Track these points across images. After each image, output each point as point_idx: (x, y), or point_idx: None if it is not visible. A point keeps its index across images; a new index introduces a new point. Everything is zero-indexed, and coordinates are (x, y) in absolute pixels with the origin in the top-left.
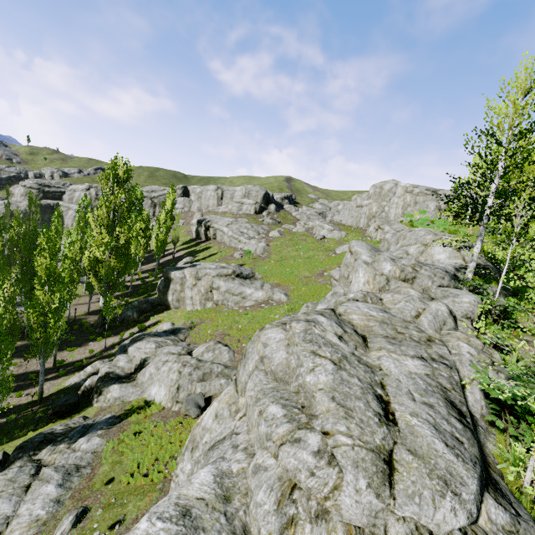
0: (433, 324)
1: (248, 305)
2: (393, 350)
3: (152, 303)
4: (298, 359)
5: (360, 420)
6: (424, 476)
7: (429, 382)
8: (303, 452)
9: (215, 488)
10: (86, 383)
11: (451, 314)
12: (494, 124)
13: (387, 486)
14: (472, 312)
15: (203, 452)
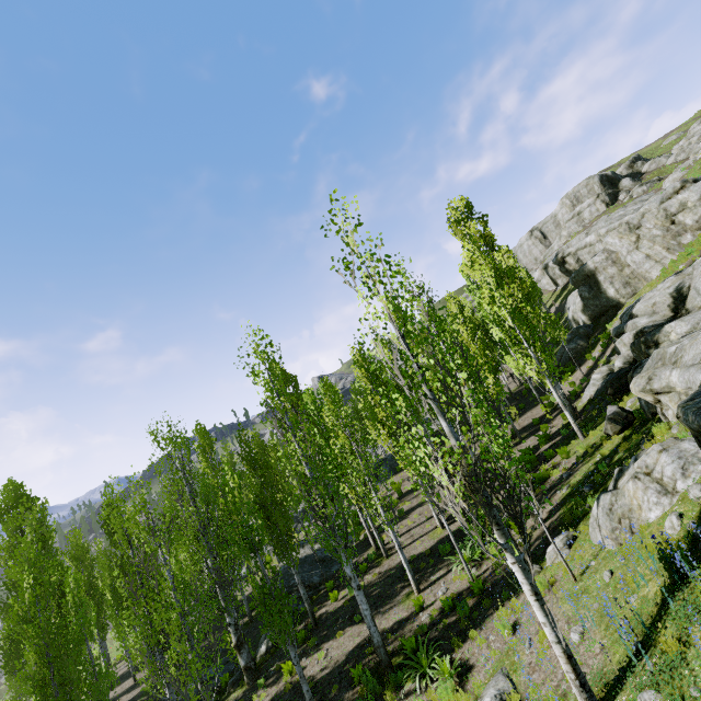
0: None
1: None
2: None
3: (586, 326)
4: None
5: None
6: None
7: None
8: None
9: None
10: (616, 365)
11: None
12: None
13: None
14: None
15: None
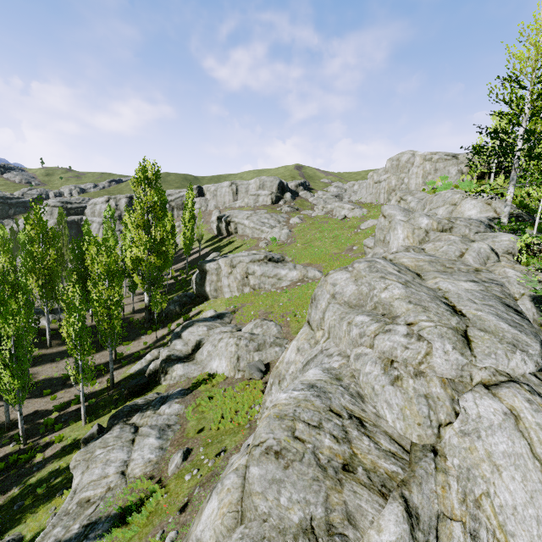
0: (477, 260)
1: (284, 285)
2: (446, 278)
3: (190, 296)
4: (369, 286)
5: (436, 312)
6: (495, 343)
7: (484, 294)
8: (396, 336)
9: (326, 375)
10: (150, 367)
11: (493, 251)
12: (517, 69)
13: (468, 349)
14: (513, 248)
15: (298, 371)
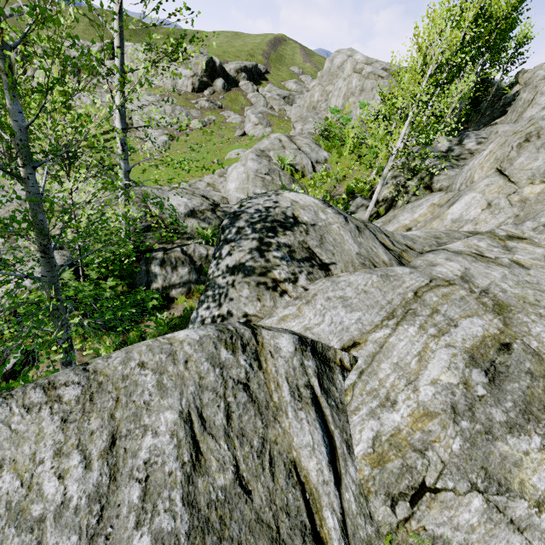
0: None
1: None
2: None
3: None
4: None
5: None
6: None
7: None
8: None
9: None
10: None
11: None
12: None
13: None
14: None
15: None
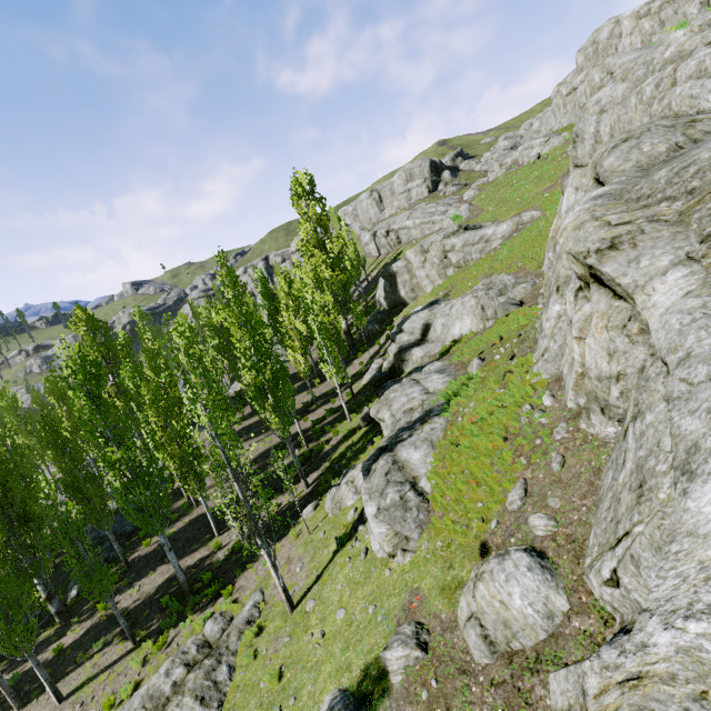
0: None
1: (496, 246)
2: None
3: (384, 312)
4: (645, 65)
5: None
6: None
7: None
8: (699, 54)
9: None
10: (384, 366)
11: None
12: None
13: None
14: None
15: None
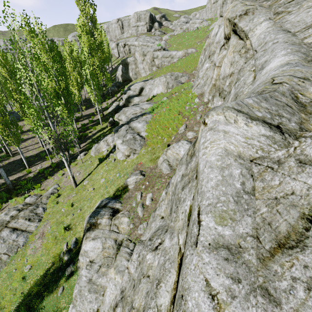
0: None
1: (175, 61)
2: None
3: (120, 83)
4: None
5: None
6: None
7: None
8: None
9: None
10: (120, 104)
11: None
12: None
13: None
14: None
15: None
